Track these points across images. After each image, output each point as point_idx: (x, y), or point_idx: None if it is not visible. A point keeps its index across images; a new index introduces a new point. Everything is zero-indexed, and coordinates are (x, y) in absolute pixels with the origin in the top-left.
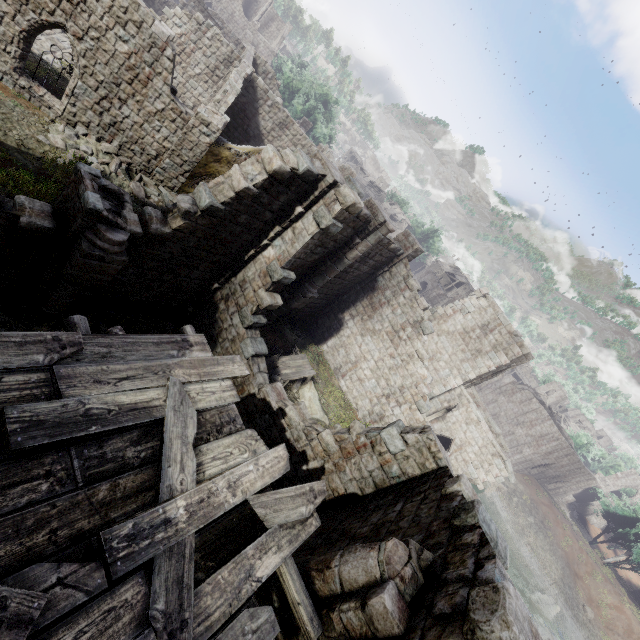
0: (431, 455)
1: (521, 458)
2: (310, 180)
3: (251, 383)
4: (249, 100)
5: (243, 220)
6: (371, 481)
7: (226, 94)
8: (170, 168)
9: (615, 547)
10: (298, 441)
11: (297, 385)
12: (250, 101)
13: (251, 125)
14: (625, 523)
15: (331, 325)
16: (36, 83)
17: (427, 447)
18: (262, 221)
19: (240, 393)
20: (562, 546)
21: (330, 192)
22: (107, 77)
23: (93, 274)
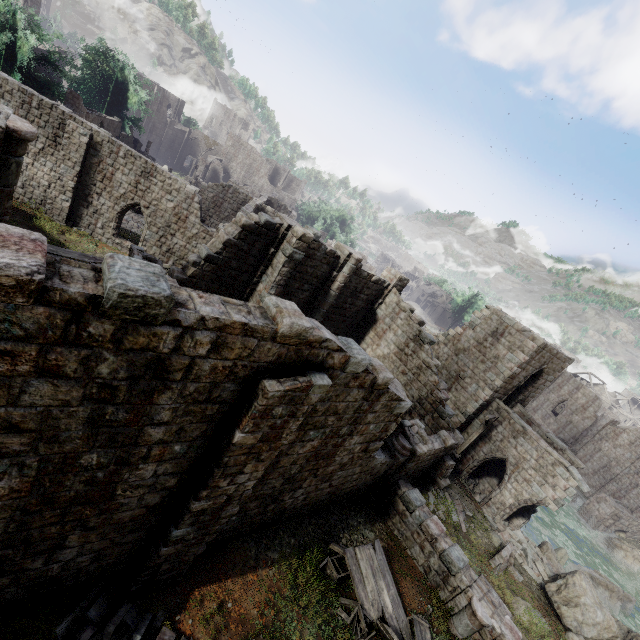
0: None
1: None
2: (272, 228)
3: None
4: None
5: (235, 265)
6: None
7: None
8: None
9: None
10: None
11: None
12: None
13: None
14: None
15: None
16: (125, 240)
17: None
18: (249, 265)
19: None
20: None
21: (289, 233)
22: (163, 224)
23: None
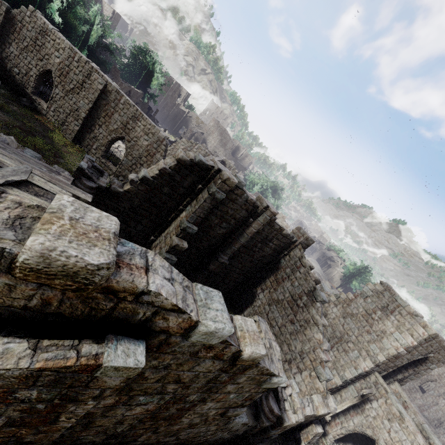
0: None
1: None
2: (203, 168)
3: None
4: None
5: (166, 191)
6: None
7: None
8: None
9: None
10: None
11: None
12: None
13: None
14: None
15: (247, 298)
16: (109, 161)
17: None
18: (179, 194)
19: None
20: None
21: (217, 175)
22: (137, 155)
23: None
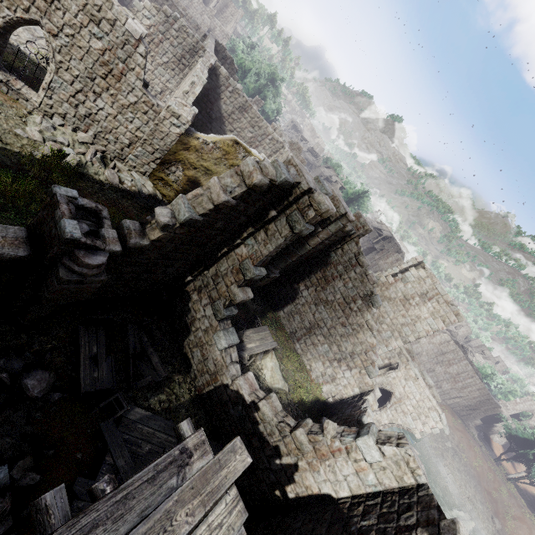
0: (409, 470)
1: (440, 392)
2: (286, 188)
3: (224, 374)
4: (212, 86)
5: (219, 225)
6: (346, 485)
7: (194, 85)
8: (142, 155)
9: (514, 461)
10: (271, 436)
11: (260, 356)
12: (213, 87)
13: (213, 108)
14: (525, 444)
15: (287, 293)
16: (13, 76)
17: (405, 462)
18: (236, 224)
19: (213, 382)
20: (474, 467)
21: (304, 197)
22: (82, 72)
23: (71, 294)
